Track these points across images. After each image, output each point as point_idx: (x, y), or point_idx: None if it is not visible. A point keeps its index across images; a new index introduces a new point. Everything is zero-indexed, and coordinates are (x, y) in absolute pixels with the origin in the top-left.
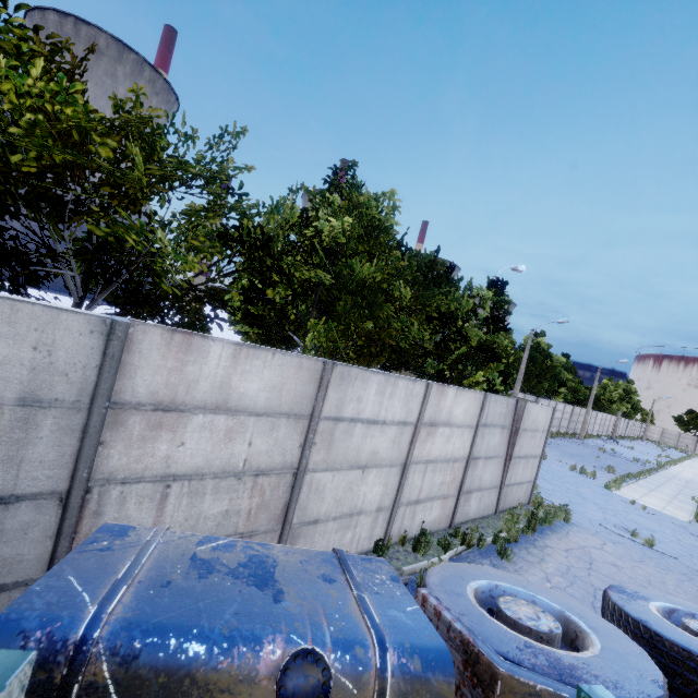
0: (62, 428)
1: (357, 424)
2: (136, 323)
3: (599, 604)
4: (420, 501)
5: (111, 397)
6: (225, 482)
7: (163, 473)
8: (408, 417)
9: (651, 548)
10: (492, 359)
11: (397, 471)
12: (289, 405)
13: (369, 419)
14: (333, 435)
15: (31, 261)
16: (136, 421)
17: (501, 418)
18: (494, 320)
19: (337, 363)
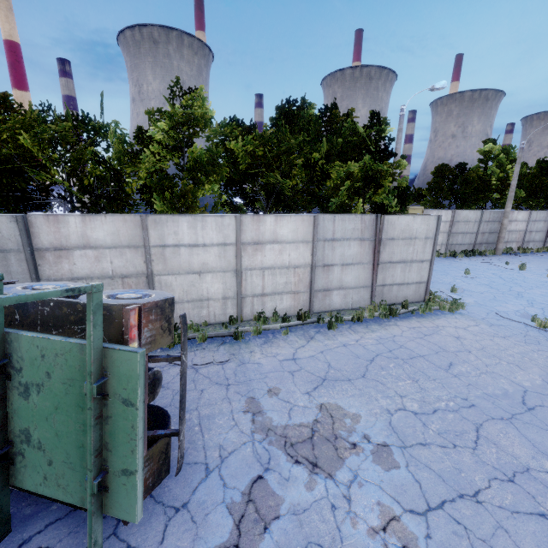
0: (19, 259)
1: (181, 248)
2: (31, 215)
3: (386, 354)
4: (266, 294)
5: (35, 247)
6: (105, 281)
7: (71, 277)
8: (226, 240)
9: (542, 329)
10: (376, 186)
11: (232, 275)
12: (127, 241)
13: (190, 244)
14: (164, 255)
15: (34, 200)
16: (50, 255)
17: (355, 232)
18: (377, 150)
19: (148, 215)
